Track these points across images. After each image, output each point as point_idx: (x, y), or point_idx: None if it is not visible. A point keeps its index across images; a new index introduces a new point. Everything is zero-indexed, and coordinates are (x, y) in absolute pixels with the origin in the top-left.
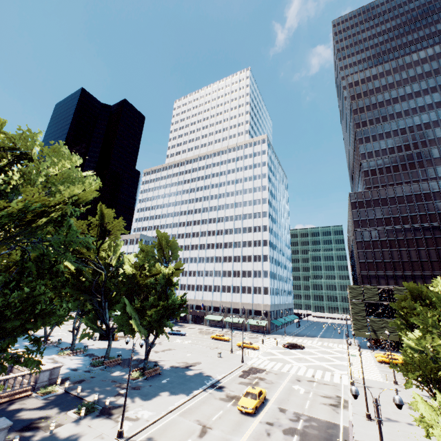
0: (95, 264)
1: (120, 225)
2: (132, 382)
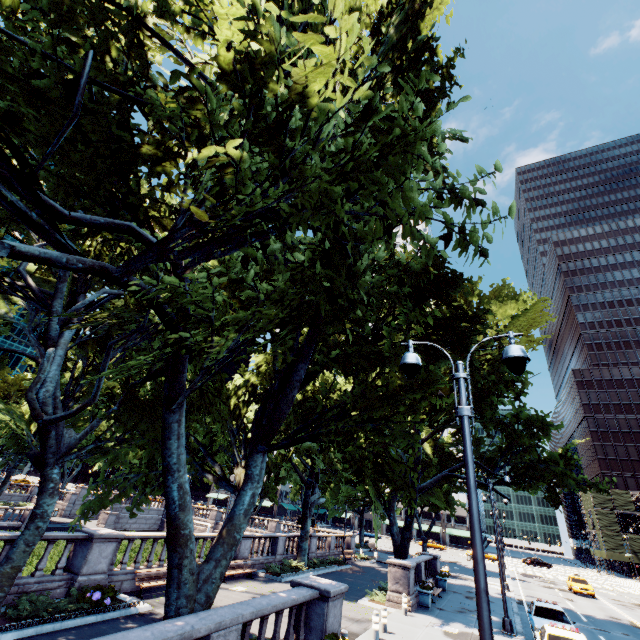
0: None
1: None
2: None
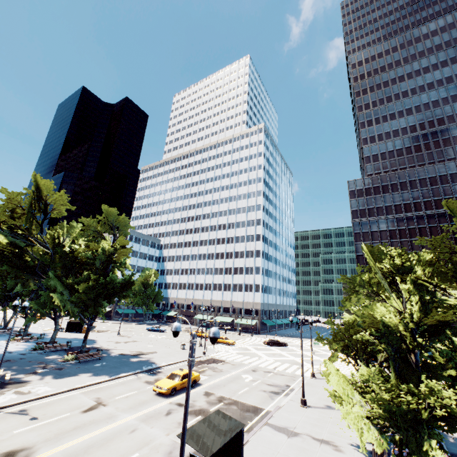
0: (39, 242)
1: (63, 199)
2: (61, 363)
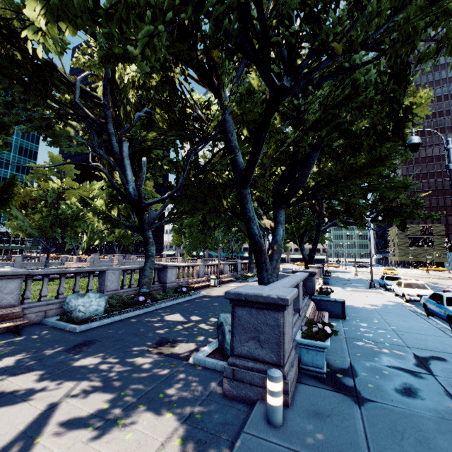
0: None
1: None
2: None
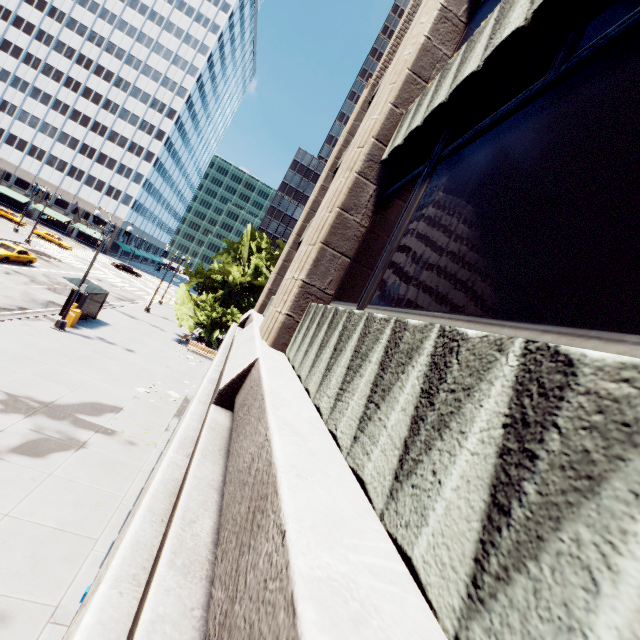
0: None
1: None
2: None
